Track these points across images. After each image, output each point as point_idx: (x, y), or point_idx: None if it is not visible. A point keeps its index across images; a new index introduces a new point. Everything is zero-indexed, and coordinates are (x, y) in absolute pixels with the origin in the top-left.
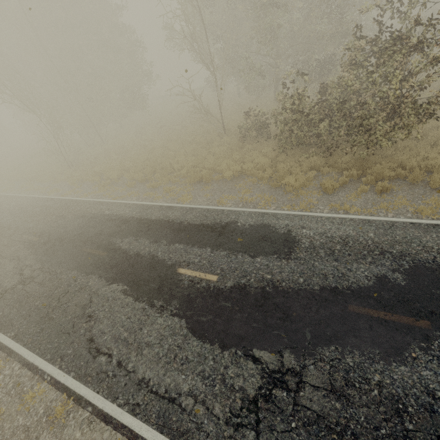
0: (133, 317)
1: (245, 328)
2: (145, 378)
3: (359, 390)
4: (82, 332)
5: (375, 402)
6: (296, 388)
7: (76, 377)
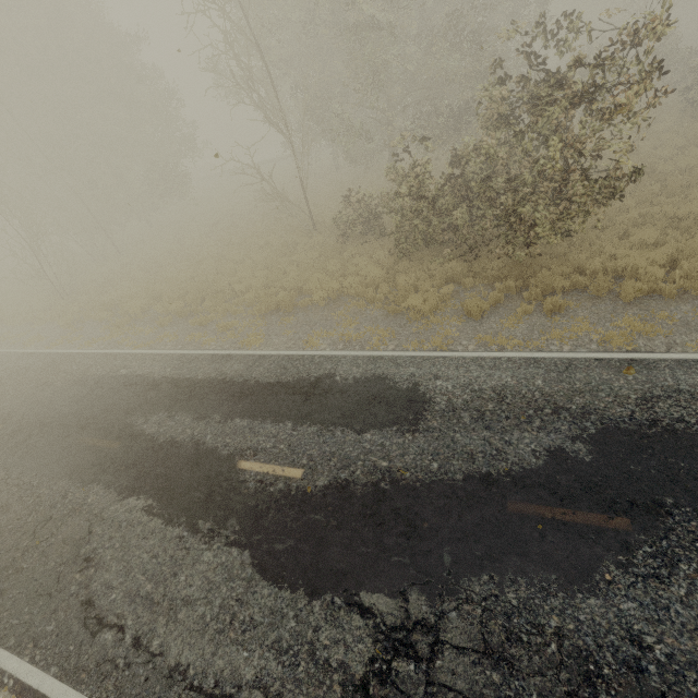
0: (161, 554)
1: (348, 557)
2: (181, 664)
3: (528, 646)
4: (73, 590)
5: (553, 665)
6: (430, 653)
7: (60, 676)
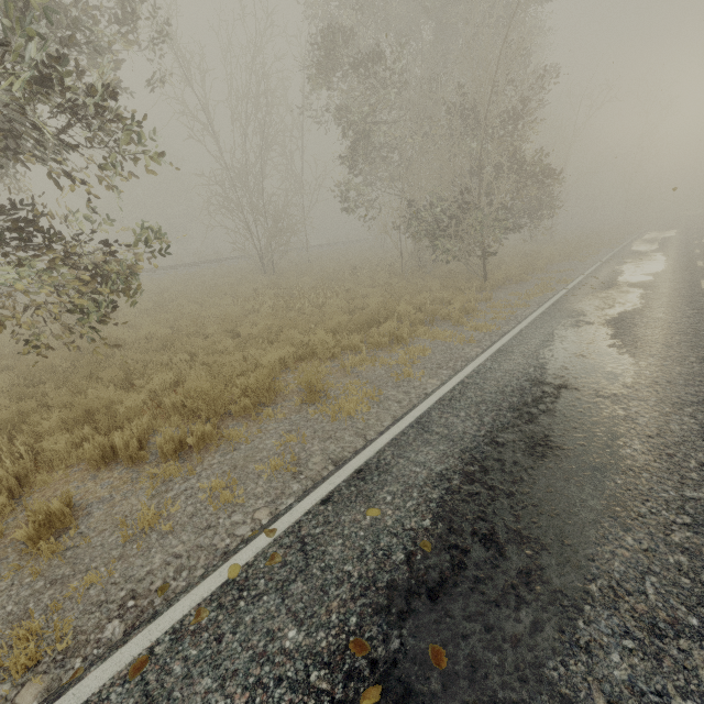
0: None
1: None
2: None
3: None
4: None
5: None
6: None
7: None
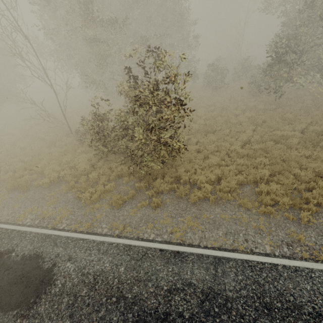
0: None
1: None
2: None
3: None
4: None
5: None
6: None
7: None
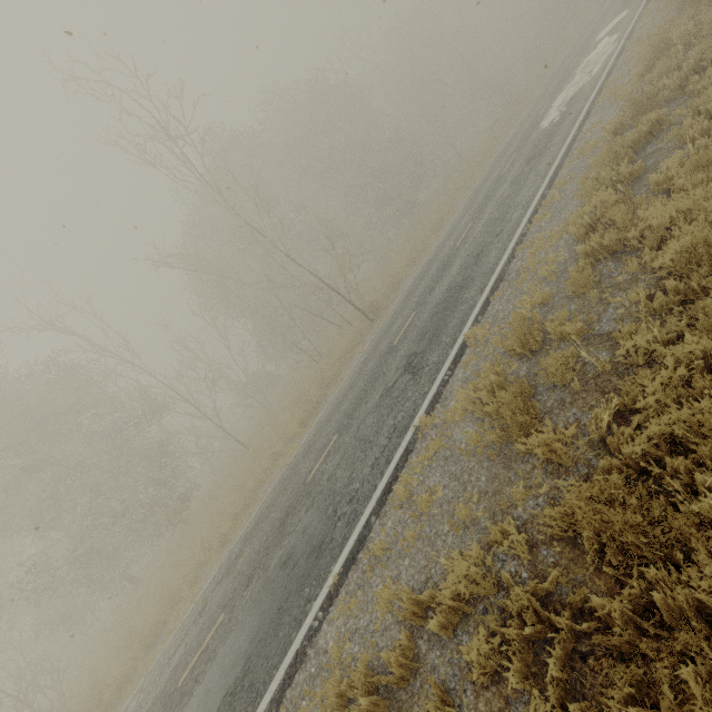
0: None
1: None
2: None
3: None
4: None
5: None
6: None
7: None
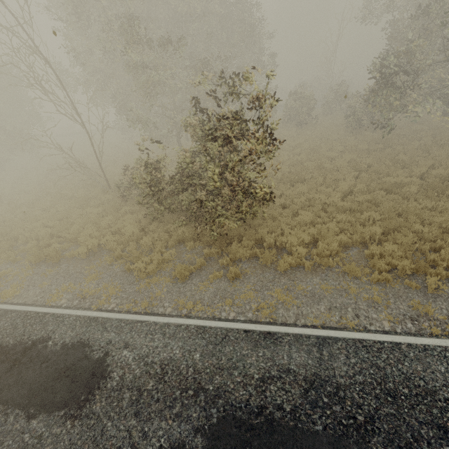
0: None
1: None
2: None
3: None
4: None
5: None
6: None
7: None
